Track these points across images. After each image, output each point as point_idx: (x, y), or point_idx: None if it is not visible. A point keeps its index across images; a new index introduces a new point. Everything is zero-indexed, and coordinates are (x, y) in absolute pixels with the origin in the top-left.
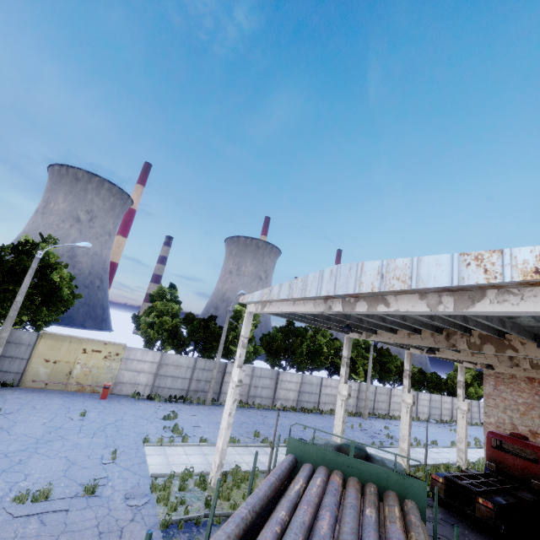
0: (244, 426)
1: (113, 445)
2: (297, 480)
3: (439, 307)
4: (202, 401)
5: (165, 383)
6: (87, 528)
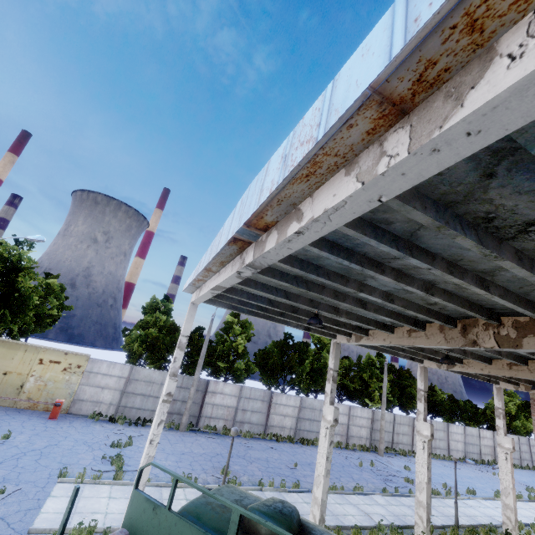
0: (215, 459)
1: (14, 479)
2: None
3: (378, 166)
4: (175, 425)
5: (134, 402)
6: None
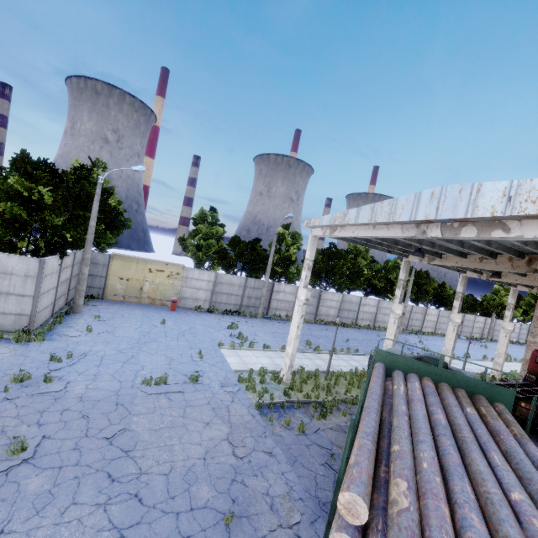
0: None
1: (196, 347)
2: (398, 383)
3: None
4: (253, 314)
5: (221, 299)
6: (202, 405)
